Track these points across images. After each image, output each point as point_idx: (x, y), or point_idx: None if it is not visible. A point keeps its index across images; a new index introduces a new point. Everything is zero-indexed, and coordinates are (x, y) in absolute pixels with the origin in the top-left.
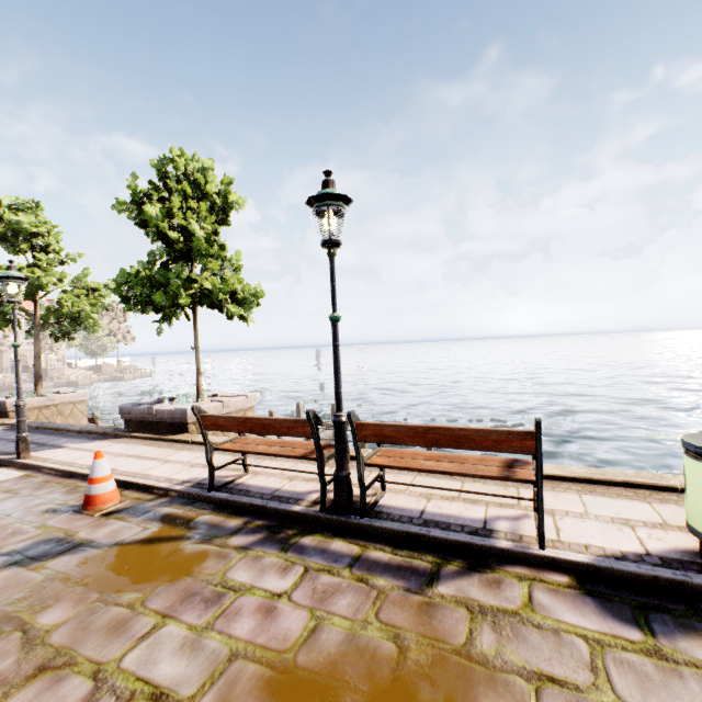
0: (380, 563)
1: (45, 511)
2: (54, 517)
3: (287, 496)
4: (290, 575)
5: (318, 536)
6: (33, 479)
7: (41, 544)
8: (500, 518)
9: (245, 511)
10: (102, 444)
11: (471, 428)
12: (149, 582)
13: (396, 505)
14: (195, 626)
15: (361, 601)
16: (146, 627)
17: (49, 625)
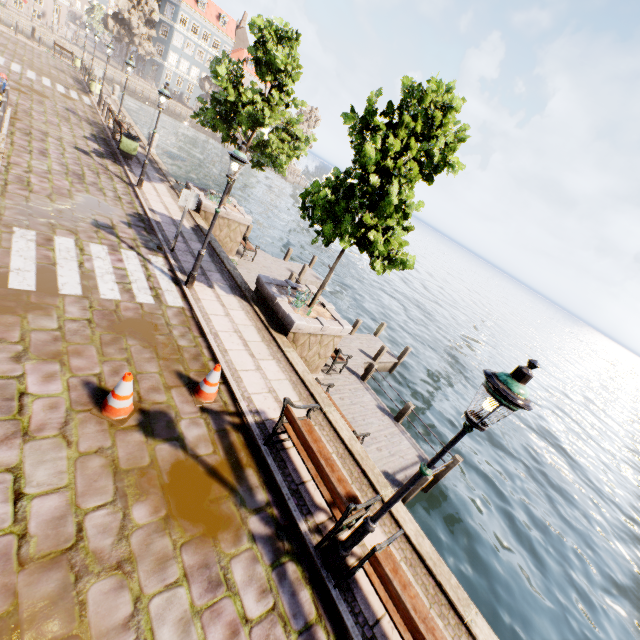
0: None
1: (176, 372)
2: (178, 385)
3: (305, 499)
4: (262, 602)
5: (299, 571)
6: (184, 319)
7: (161, 416)
8: None
9: (273, 486)
10: (233, 303)
11: None
12: (192, 525)
13: (365, 590)
14: (194, 605)
15: None
16: (173, 577)
17: (136, 521)
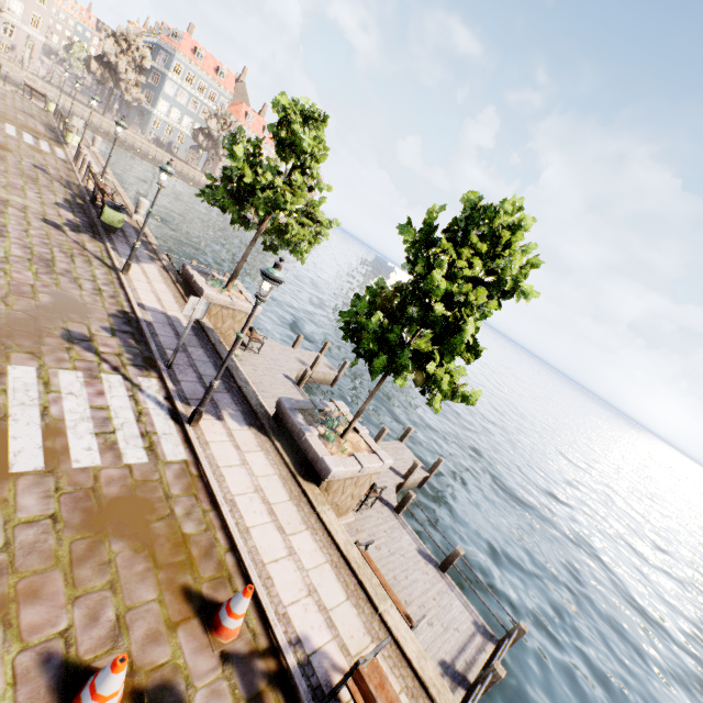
0: None
1: (183, 590)
2: (186, 616)
3: None
4: None
5: None
6: (189, 481)
7: (164, 694)
8: None
9: None
10: (250, 441)
11: None
12: None
13: None
14: None
15: None
16: None
17: None
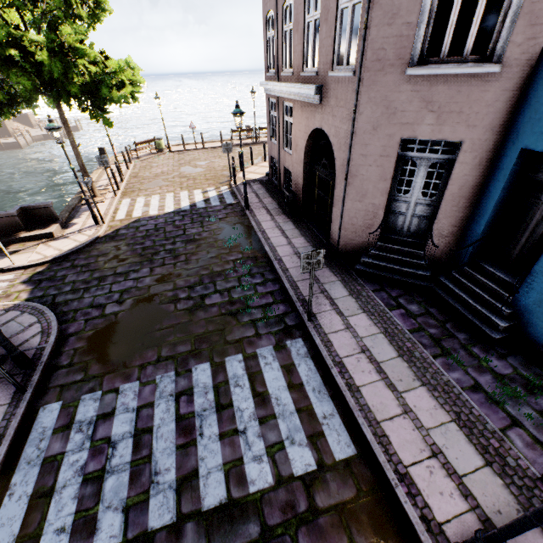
0: None
1: None
2: None
3: None
4: None
5: None
6: None
7: None
8: None
9: None
10: None
11: None
12: None
13: None
14: None
15: None
16: None
17: None
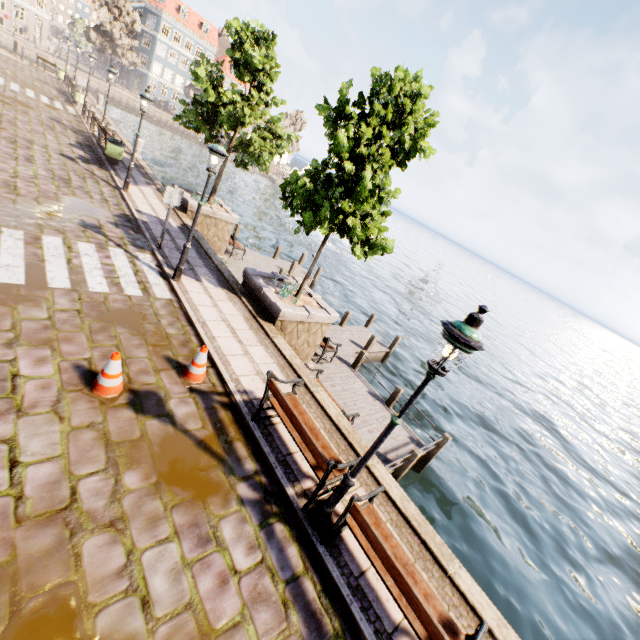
0: (305, 597)
1: (165, 357)
2: (167, 368)
3: (292, 468)
4: (251, 556)
5: (287, 530)
6: (172, 310)
7: (151, 395)
8: (409, 635)
9: (262, 457)
10: (221, 295)
11: (424, 606)
12: (182, 490)
13: (351, 547)
14: (185, 558)
15: (273, 625)
16: (164, 534)
17: (127, 486)
